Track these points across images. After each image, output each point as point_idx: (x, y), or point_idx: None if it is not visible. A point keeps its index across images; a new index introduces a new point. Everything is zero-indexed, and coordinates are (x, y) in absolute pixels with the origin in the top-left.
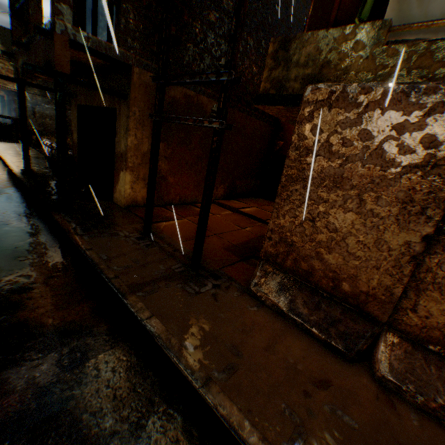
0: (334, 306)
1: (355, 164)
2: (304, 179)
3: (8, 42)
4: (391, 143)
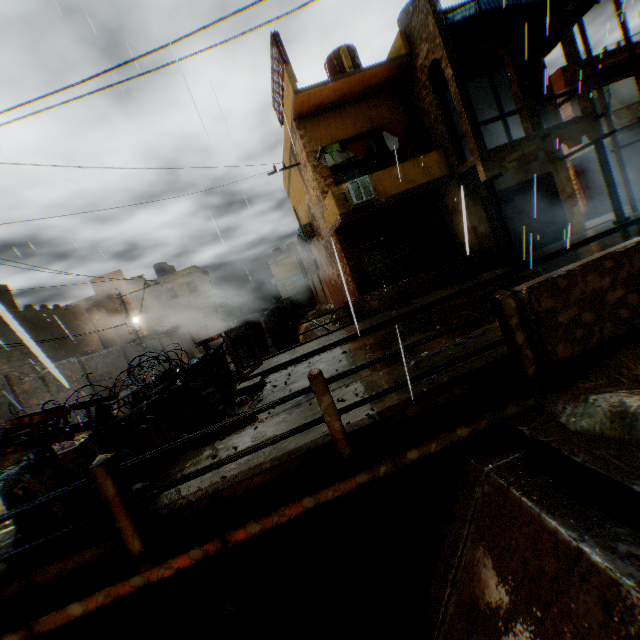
0: None
1: None
2: None
3: None
4: None
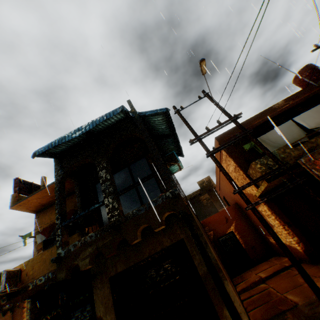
0: None
1: None
2: None
3: None
4: None
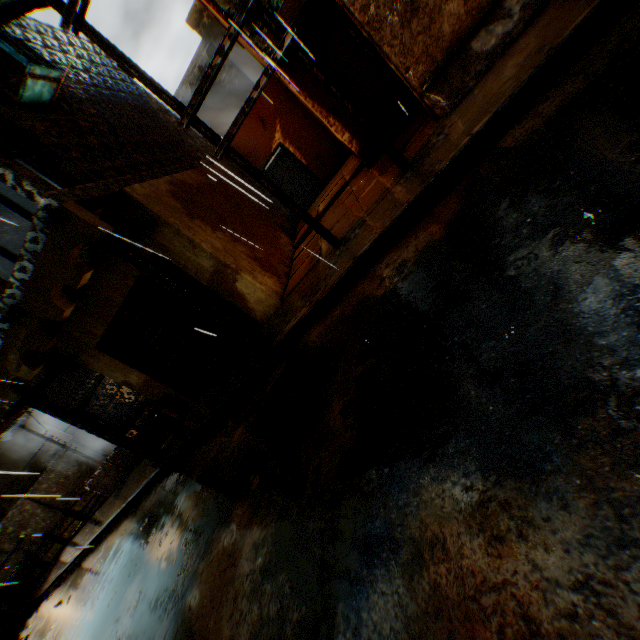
0: (494, 18)
1: None
2: None
3: None
4: None
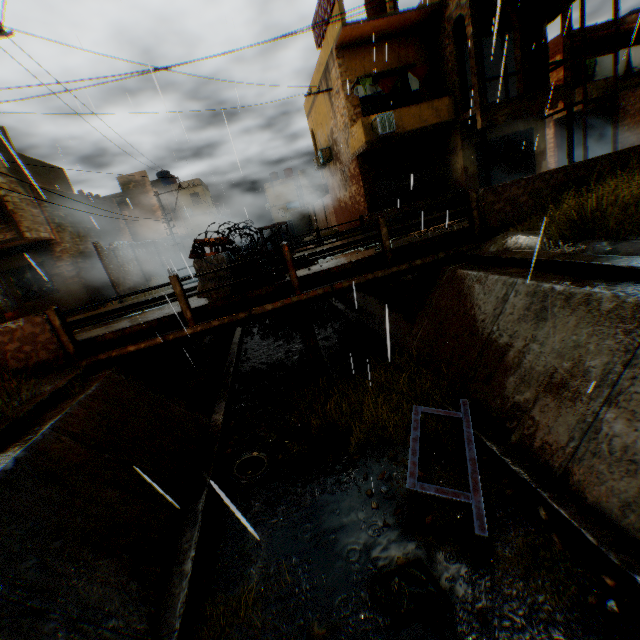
0: None
1: (634, 109)
2: (624, 119)
3: (2, 147)
4: (638, 102)
